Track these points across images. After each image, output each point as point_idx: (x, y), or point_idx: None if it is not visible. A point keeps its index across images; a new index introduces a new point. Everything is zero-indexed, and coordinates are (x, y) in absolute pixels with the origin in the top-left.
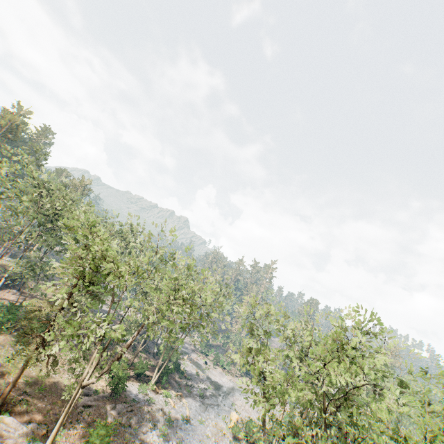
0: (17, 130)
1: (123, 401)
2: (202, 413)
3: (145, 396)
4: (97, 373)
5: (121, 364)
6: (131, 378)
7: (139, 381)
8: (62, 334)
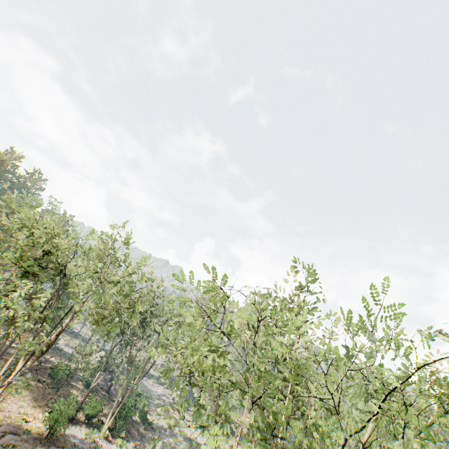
0: (2, 165)
1: (61, 445)
2: None
3: (92, 442)
4: (36, 413)
5: (69, 403)
6: (80, 423)
7: (90, 427)
8: None
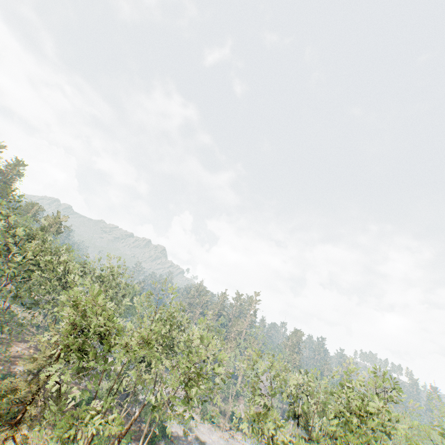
0: None
1: None
2: None
3: None
4: None
5: (100, 437)
6: None
7: None
8: (51, 436)
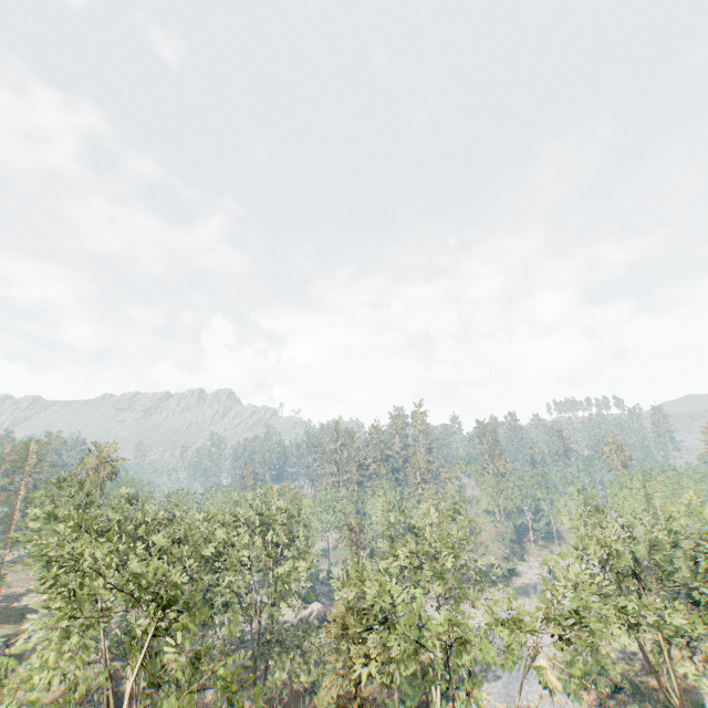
0: None
1: None
2: (515, 693)
3: None
4: None
5: None
6: None
7: None
8: None
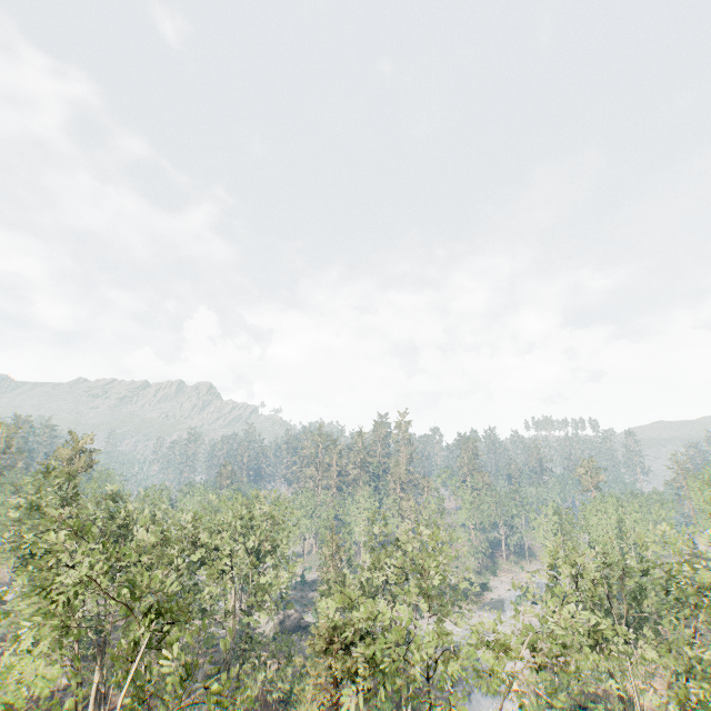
0: None
1: None
2: (483, 709)
3: None
4: None
5: None
6: None
7: None
8: None
